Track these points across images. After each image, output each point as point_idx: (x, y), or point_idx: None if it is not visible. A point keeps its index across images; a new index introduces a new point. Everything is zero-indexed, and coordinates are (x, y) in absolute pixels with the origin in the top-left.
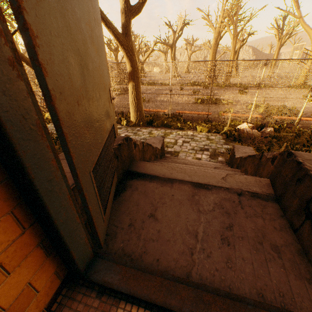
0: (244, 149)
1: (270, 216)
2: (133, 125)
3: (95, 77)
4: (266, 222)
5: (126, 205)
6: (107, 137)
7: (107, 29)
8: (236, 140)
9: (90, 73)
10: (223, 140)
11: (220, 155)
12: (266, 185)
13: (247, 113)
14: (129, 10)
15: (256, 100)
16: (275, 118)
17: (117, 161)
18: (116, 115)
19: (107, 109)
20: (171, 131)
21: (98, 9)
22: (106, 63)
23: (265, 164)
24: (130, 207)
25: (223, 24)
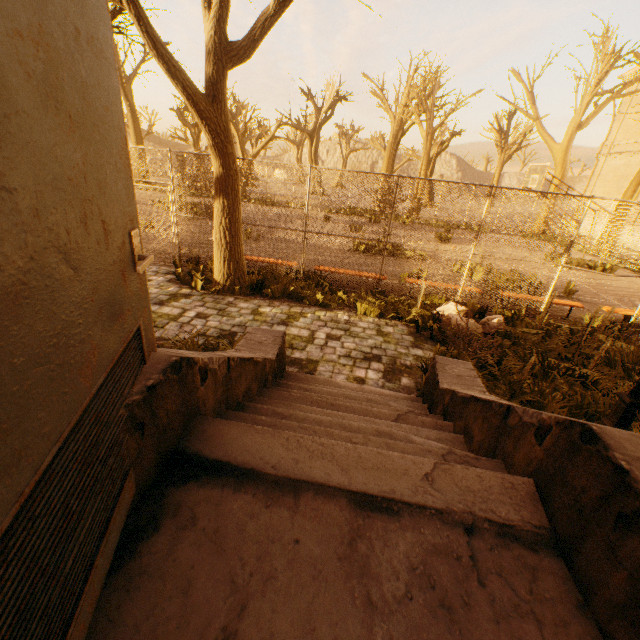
0: (457, 367)
1: (554, 611)
2: (219, 289)
3: (49, 209)
4: (547, 634)
5: (147, 595)
6: (96, 387)
7: (171, 81)
8: (436, 337)
9: (18, 200)
10: (410, 336)
11: (404, 372)
12: (528, 500)
13: (456, 283)
14: (225, 51)
15: (471, 260)
16: (504, 295)
17: (139, 436)
18: (183, 265)
19: (111, 297)
20: (304, 311)
21: (104, 10)
22: (124, 162)
23: (519, 434)
24: (162, 603)
25: (409, 110)
